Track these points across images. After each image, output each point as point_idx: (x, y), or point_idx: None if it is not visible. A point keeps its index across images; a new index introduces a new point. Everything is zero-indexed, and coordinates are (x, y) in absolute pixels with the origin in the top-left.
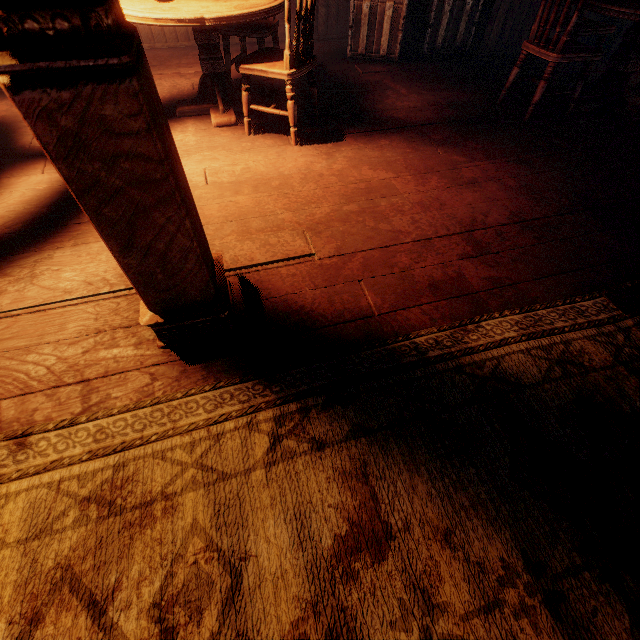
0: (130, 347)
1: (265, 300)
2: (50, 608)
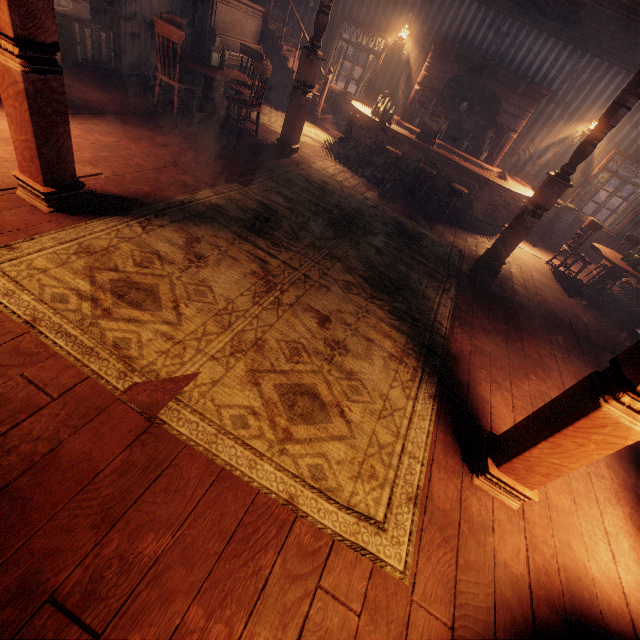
0: (28, 215)
1: (92, 193)
2: (95, 274)
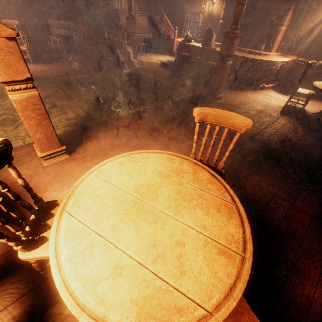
0: None
1: None
2: None
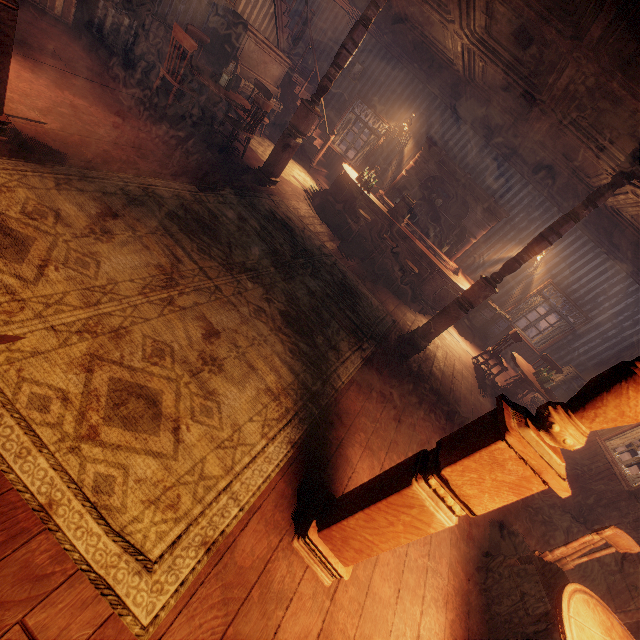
0: None
1: (22, 135)
2: None
